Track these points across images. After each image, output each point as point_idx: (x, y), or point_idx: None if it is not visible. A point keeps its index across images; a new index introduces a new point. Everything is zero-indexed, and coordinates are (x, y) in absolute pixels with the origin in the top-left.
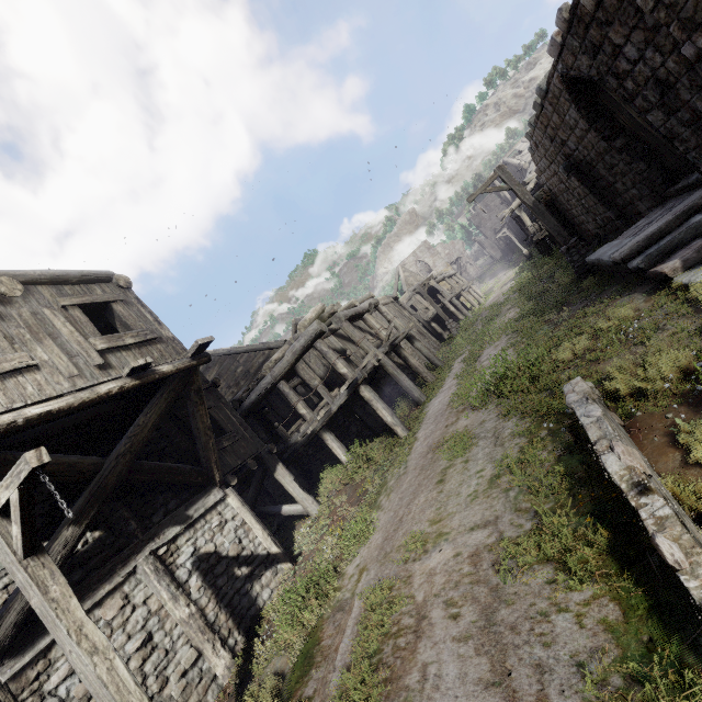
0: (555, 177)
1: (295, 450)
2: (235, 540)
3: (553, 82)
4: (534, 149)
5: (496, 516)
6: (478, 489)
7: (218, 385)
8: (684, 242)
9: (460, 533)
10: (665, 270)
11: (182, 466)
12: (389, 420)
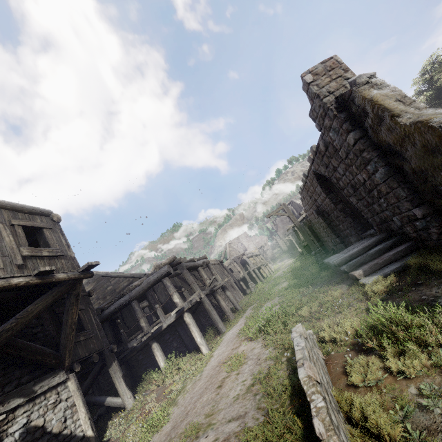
0: (312, 215)
1: (130, 353)
2: (62, 418)
3: (310, 173)
4: (303, 199)
5: (245, 411)
6: (240, 393)
7: (91, 295)
8: (366, 262)
9: (221, 424)
10: (355, 274)
11: (45, 349)
12: (199, 340)
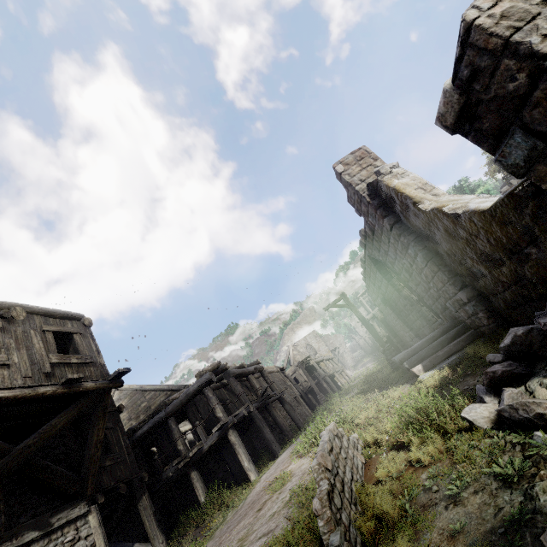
0: (382, 304)
1: (164, 485)
2: None
3: (366, 258)
4: (368, 287)
5: (276, 525)
6: (276, 510)
7: (121, 410)
8: (428, 355)
9: (252, 542)
10: (414, 370)
11: (66, 472)
12: (246, 465)
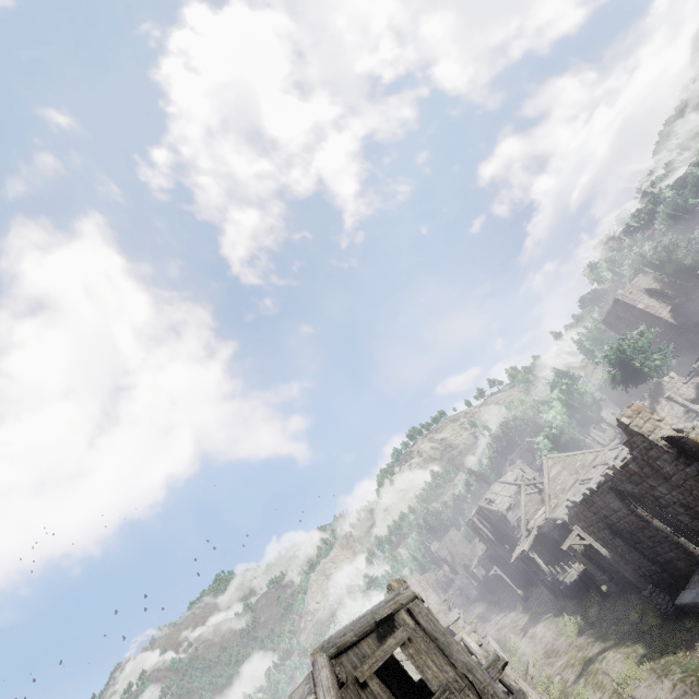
0: (592, 534)
1: None
2: None
3: (602, 488)
4: (573, 515)
5: None
6: None
7: None
8: None
9: None
10: None
11: None
12: None
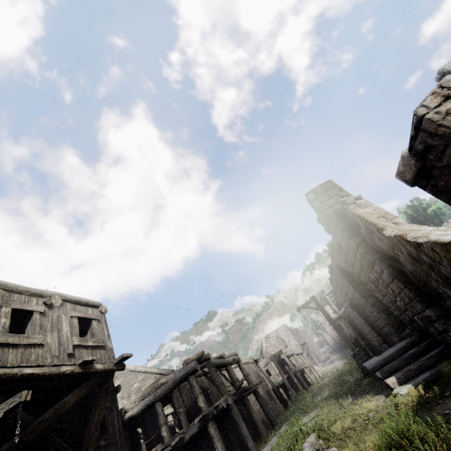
0: (349, 308)
1: None
2: None
3: (334, 266)
4: (335, 291)
5: None
6: None
7: (119, 391)
8: (401, 367)
9: None
10: (388, 381)
11: (69, 448)
12: None
